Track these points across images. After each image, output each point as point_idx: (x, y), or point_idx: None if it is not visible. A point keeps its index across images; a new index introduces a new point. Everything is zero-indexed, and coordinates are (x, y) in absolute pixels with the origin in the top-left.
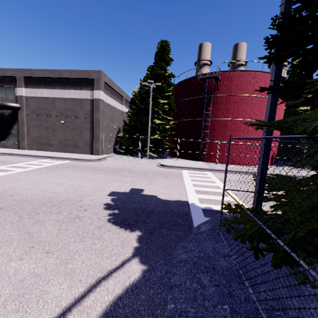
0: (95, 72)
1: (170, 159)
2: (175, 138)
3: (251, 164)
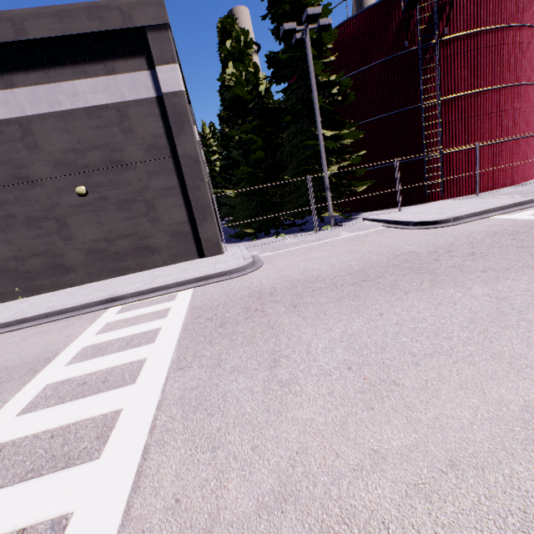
0: (144, 4)
1: (380, 214)
2: (387, 161)
3: (521, 179)
